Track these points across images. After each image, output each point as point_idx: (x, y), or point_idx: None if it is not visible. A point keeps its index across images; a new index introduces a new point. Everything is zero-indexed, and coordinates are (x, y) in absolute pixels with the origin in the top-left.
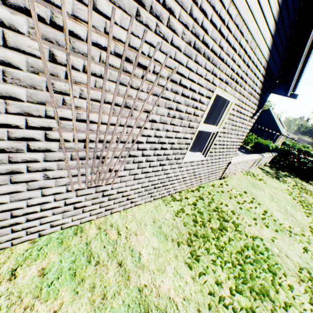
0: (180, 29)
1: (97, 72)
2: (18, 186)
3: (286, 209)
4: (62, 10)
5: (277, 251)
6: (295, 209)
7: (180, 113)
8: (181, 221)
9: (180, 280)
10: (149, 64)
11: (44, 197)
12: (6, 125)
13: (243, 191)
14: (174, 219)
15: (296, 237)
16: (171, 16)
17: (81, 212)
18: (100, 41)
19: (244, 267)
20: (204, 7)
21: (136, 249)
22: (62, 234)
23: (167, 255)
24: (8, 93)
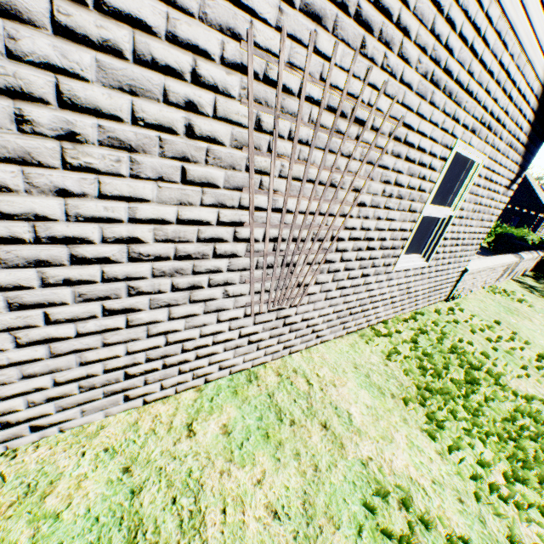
0: (414, 55)
1: (302, 138)
2: (195, 307)
3: None
4: (280, 59)
5: None
6: None
7: (399, 189)
8: (399, 367)
9: (419, 455)
10: (369, 116)
11: (218, 324)
12: (197, 222)
13: (493, 320)
14: (386, 365)
15: None
16: (404, 39)
17: (255, 348)
18: (313, 92)
19: (520, 444)
20: (452, 14)
21: (341, 406)
22: (233, 382)
23: (390, 417)
24: (206, 179)
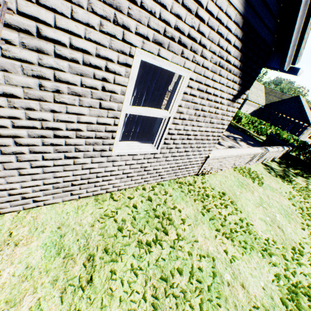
0: None
1: None
2: None
3: (275, 218)
4: None
5: (228, 278)
6: (289, 218)
7: (69, 86)
8: (99, 229)
9: None
10: None
11: None
12: None
13: (221, 192)
14: (92, 226)
15: (271, 257)
16: None
17: None
18: None
19: (160, 301)
20: None
21: None
22: None
23: (42, 277)
24: None
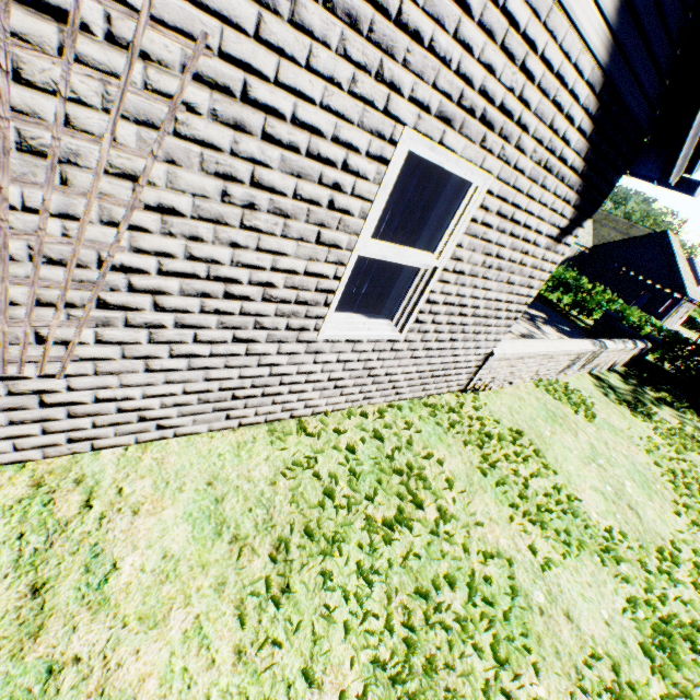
0: None
1: None
2: None
3: (623, 489)
4: None
5: (541, 600)
6: (650, 490)
7: (273, 198)
8: (289, 490)
9: (195, 654)
10: (74, 2)
11: None
12: None
13: (515, 430)
14: (273, 483)
15: (619, 566)
16: None
17: None
18: None
19: (418, 636)
20: None
21: (110, 553)
22: None
23: (196, 577)
24: None
